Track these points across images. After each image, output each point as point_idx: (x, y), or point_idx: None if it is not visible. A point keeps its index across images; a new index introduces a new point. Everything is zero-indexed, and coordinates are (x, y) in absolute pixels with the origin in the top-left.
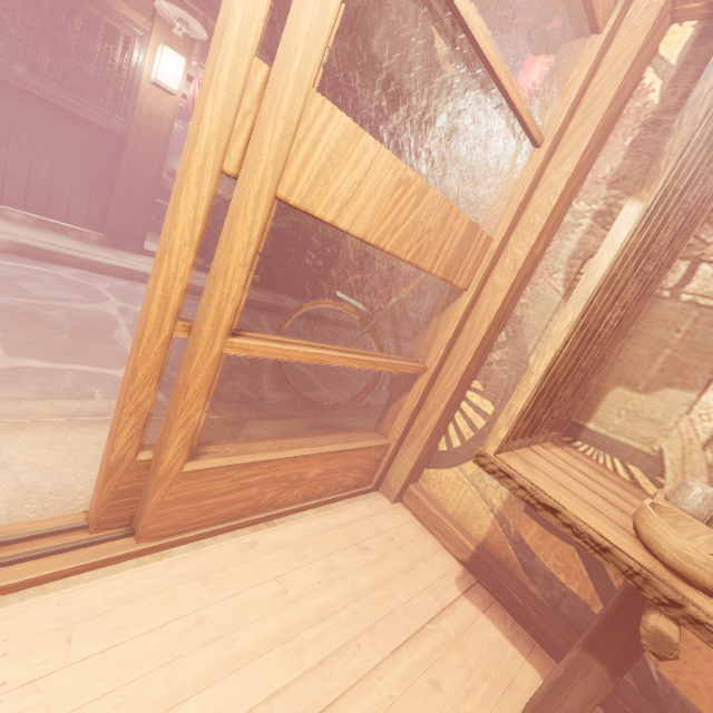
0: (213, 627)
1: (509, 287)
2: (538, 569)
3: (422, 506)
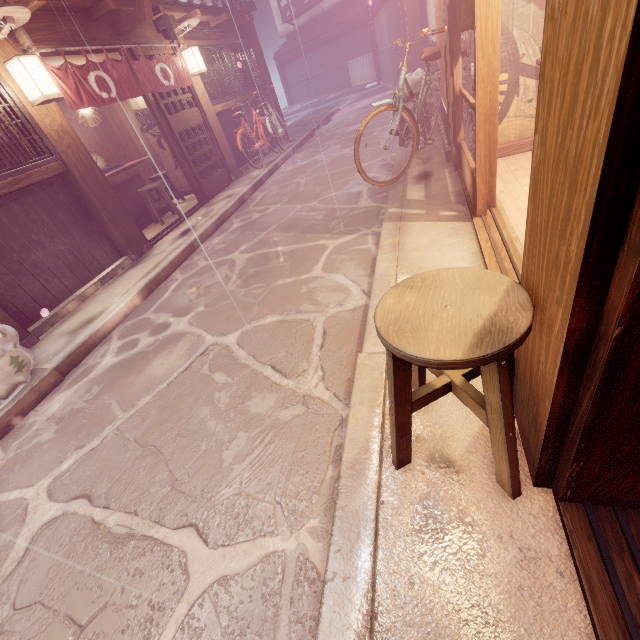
0: None
1: None
2: None
3: (502, 149)
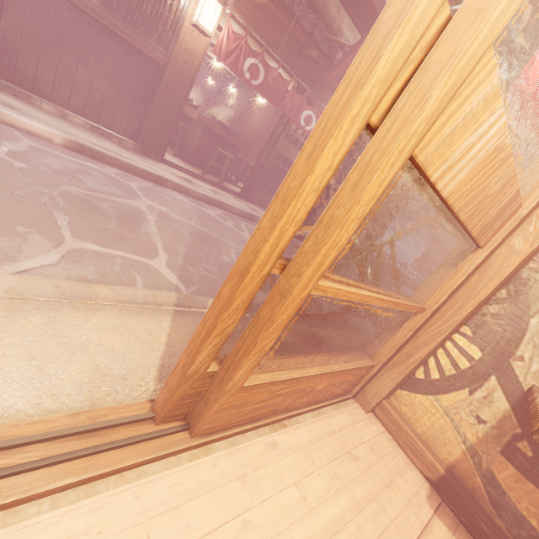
0: (256, 533)
1: (529, 253)
2: (507, 507)
3: (394, 421)
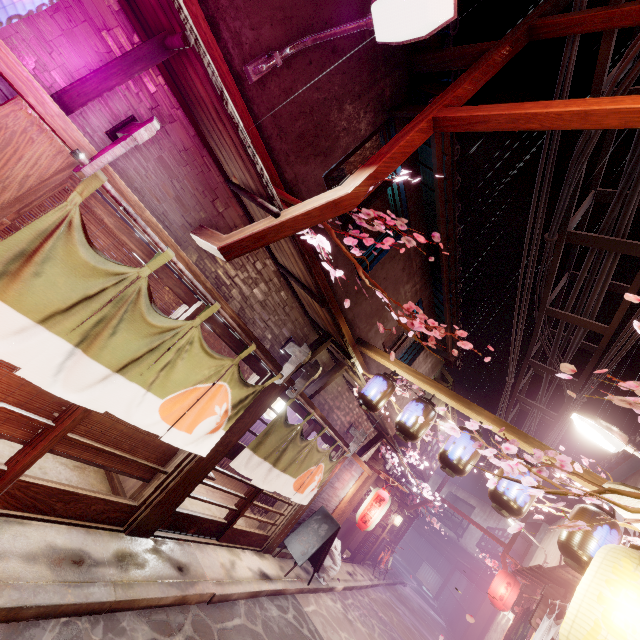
0: None
1: None
2: None
3: None
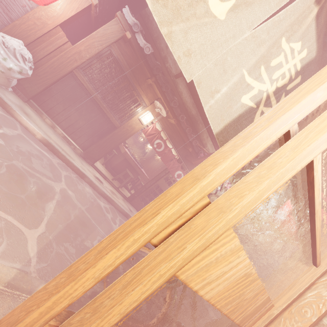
0: None
1: None
2: None
3: None
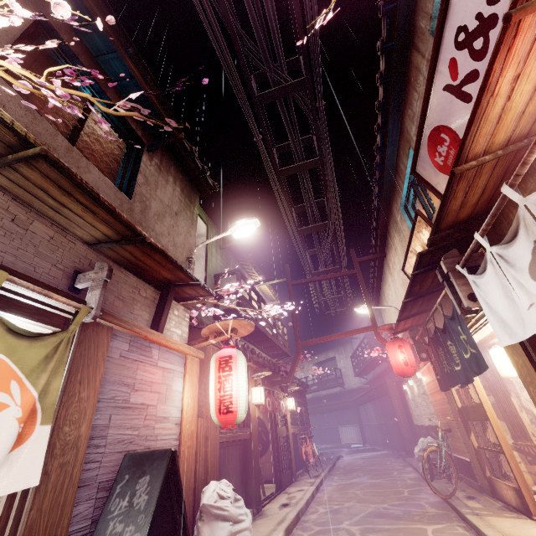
0: None
1: None
2: None
3: None
